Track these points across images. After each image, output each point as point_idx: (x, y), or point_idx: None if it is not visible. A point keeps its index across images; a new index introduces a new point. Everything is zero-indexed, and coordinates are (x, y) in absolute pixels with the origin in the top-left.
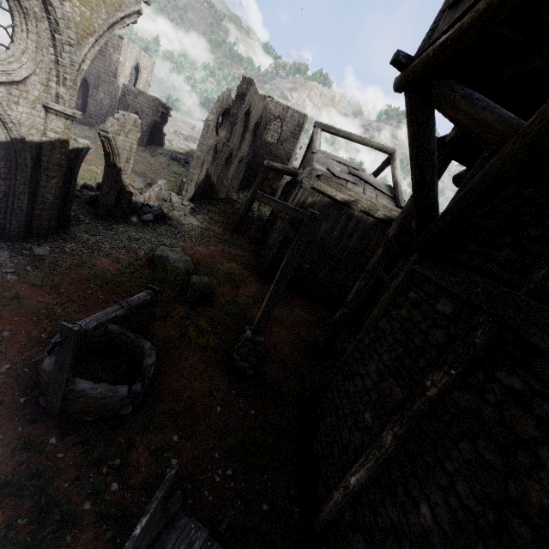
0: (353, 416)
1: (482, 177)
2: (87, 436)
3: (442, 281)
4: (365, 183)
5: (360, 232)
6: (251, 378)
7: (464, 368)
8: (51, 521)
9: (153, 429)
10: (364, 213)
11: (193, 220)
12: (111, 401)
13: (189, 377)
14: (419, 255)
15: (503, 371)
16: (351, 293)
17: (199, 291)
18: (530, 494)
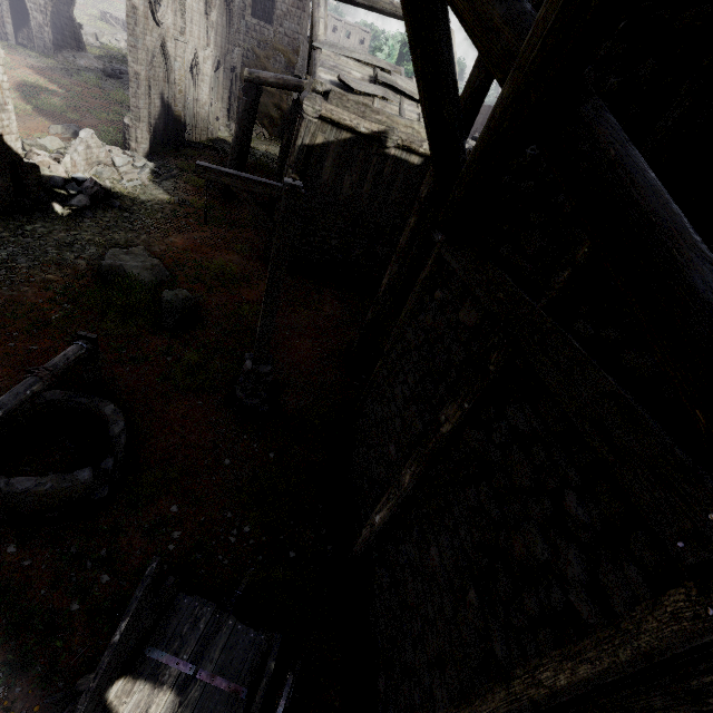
0: (381, 448)
1: (486, 131)
2: (56, 534)
3: (467, 279)
4: (403, 95)
5: (402, 179)
6: (268, 414)
7: (477, 401)
8: (34, 632)
9: (143, 505)
10: (403, 148)
11: (157, 193)
12: (73, 492)
13: (182, 431)
14: (445, 235)
15: (512, 408)
16: (382, 285)
17: (178, 311)
18: (515, 547)
